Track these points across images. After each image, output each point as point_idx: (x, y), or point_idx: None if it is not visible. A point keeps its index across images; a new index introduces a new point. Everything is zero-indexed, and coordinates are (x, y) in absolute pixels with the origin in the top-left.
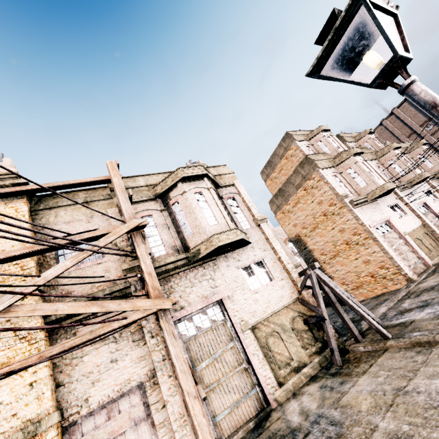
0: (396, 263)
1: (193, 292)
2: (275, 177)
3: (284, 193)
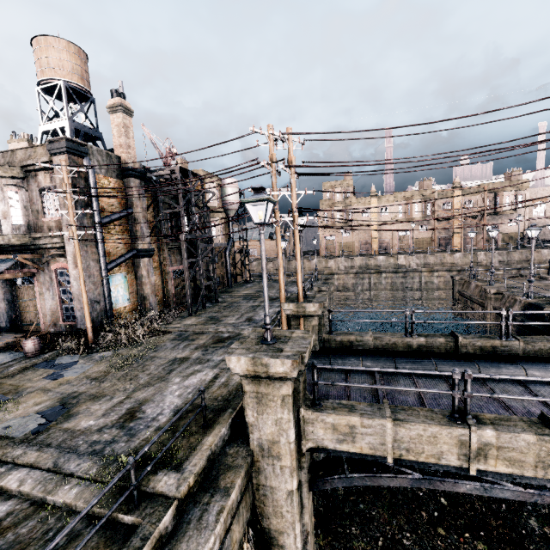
0: None
1: (491, 221)
2: None
3: None
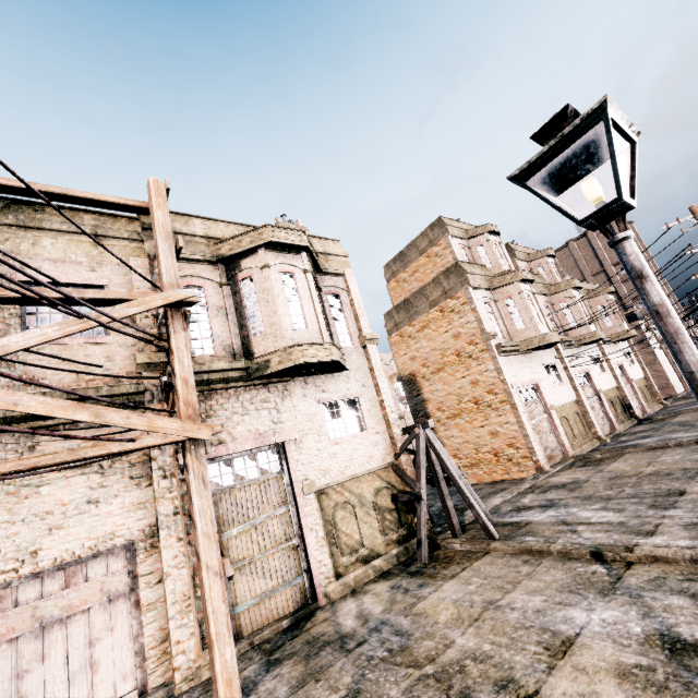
0: (531, 443)
1: (243, 423)
2: (404, 279)
3: (410, 308)
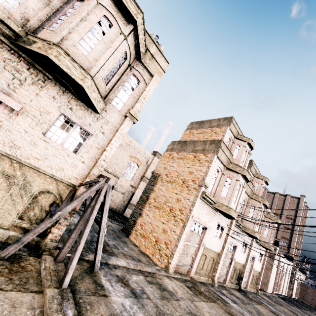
0: (175, 251)
1: None
2: (193, 133)
3: (184, 146)
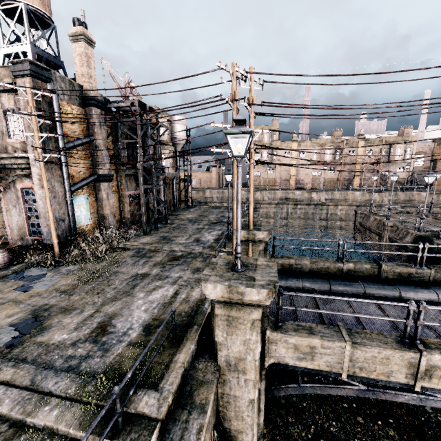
0: None
1: (384, 168)
2: None
3: None
